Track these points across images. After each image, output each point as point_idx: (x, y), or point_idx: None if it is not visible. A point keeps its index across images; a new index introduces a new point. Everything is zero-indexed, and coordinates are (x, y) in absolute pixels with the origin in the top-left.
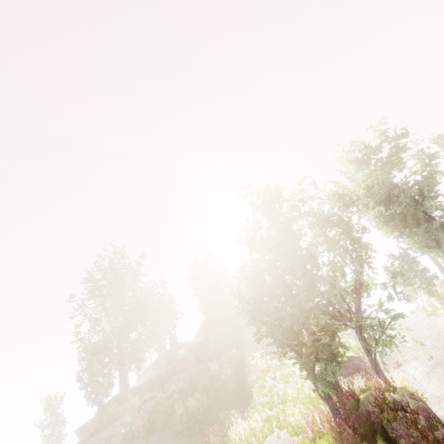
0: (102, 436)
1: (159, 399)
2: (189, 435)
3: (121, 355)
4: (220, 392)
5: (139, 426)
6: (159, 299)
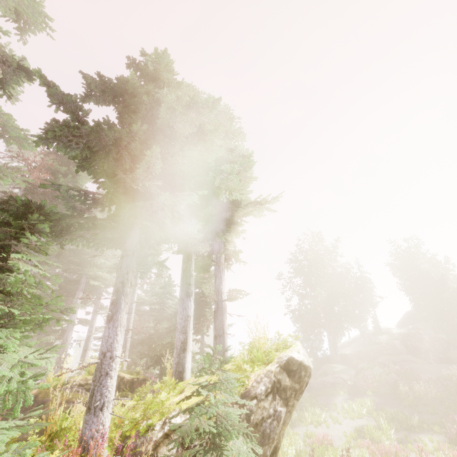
0: (327, 380)
1: (377, 372)
2: (421, 412)
3: (328, 325)
4: (453, 390)
5: (361, 385)
6: (357, 282)
